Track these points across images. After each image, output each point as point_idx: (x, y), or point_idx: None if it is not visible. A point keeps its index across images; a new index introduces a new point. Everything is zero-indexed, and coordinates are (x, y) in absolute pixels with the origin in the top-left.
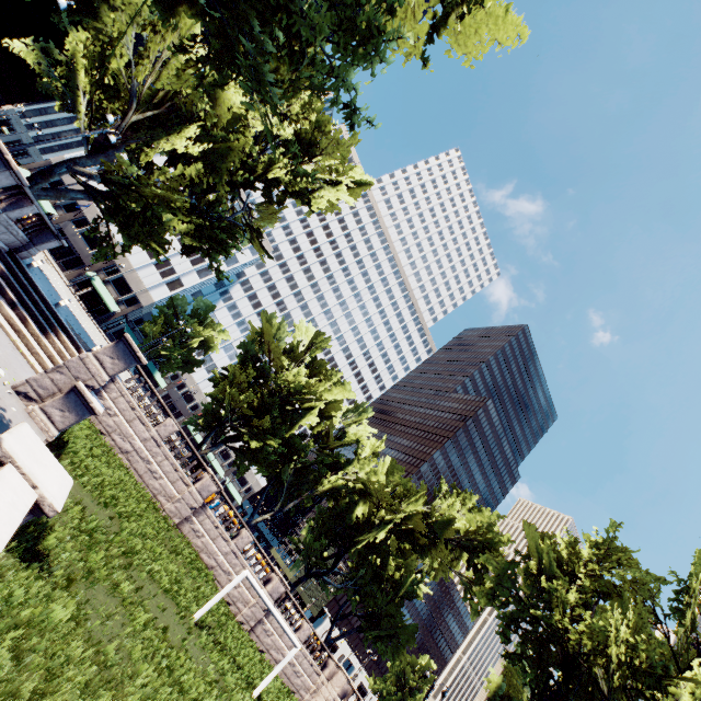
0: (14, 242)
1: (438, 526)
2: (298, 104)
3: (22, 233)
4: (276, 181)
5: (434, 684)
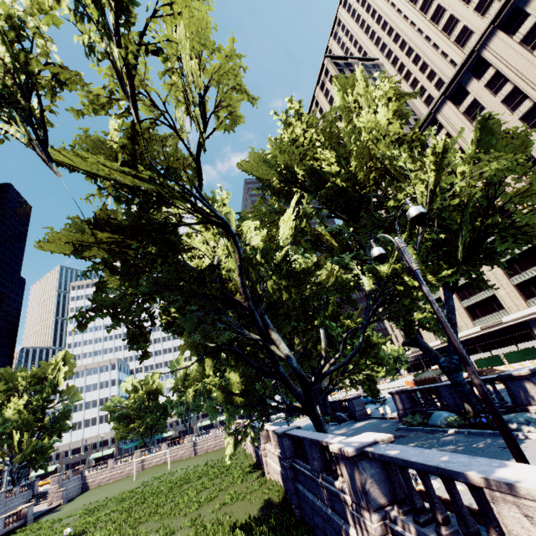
0: (30, 494)
1: None
2: (23, 381)
3: (27, 491)
4: (46, 398)
5: None
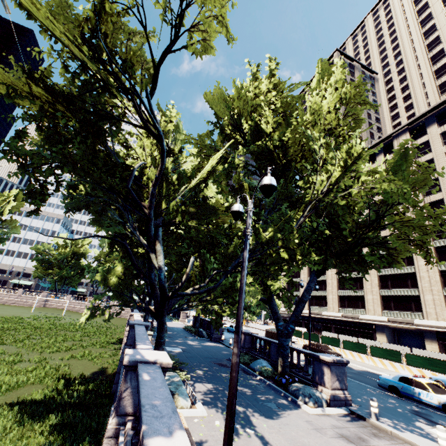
0: None
1: None
2: None
3: None
4: None
5: None
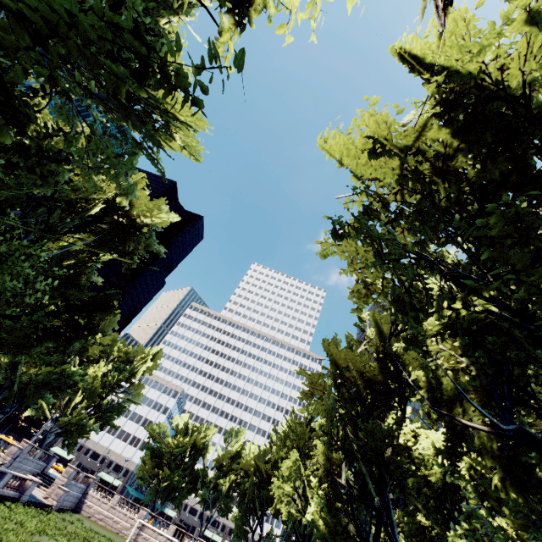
0: (41, 467)
1: (278, 459)
2: (117, 352)
3: (43, 462)
4: (120, 380)
5: (294, 539)
